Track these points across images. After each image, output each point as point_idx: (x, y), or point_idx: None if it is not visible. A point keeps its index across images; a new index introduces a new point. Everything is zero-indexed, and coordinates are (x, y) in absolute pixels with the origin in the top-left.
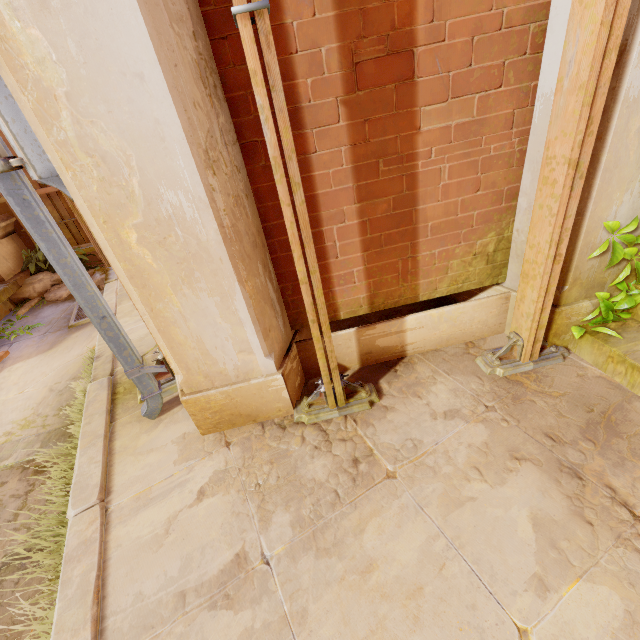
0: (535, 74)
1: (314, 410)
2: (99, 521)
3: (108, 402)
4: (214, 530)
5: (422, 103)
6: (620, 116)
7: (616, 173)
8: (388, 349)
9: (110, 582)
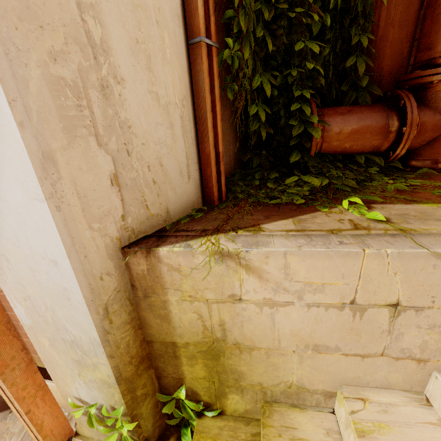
0: None
1: None
2: None
3: None
4: None
5: None
6: (28, 332)
7: (56, 366)
8: None
9: None
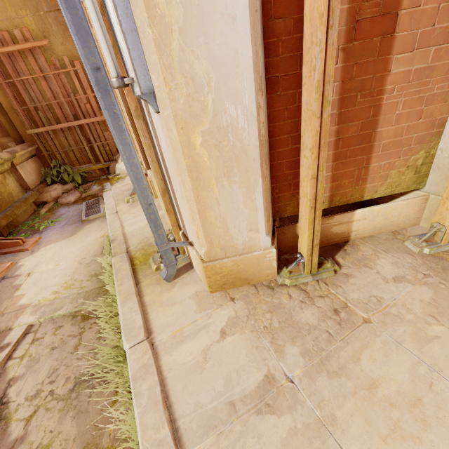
0: None
1: (293, 276)
2: (150, 352)
3: (131, 270)
4: (242, 358)
5: (395, 52)
6: None
7: None
8: (338, 234)
9: (172, 395)
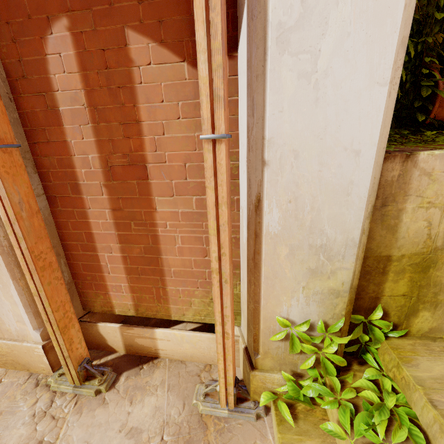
0: (236, 192)
1: (61, 380)
2: None
3: None
4: None
5: (156, 194)
6: (267, 243)
7: (278, 282)
8: (145, 347)
9: None
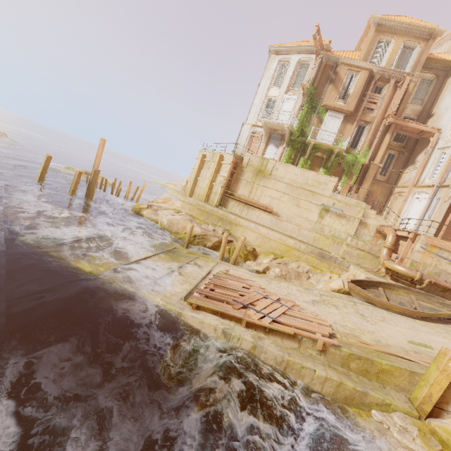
0: None
1: None
2: None
3: None
4: None
5: None
6: None
7: None
8: None
9: None
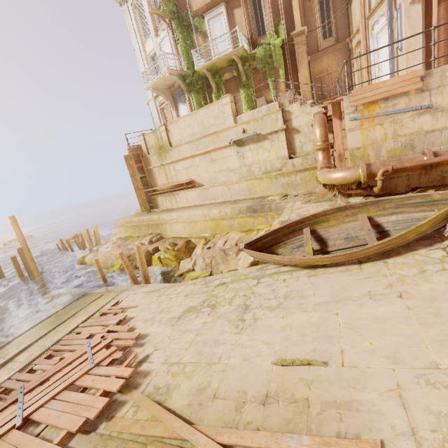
0: None
1: None
2: None
3: None
4: None
5: None
6: None
7: None
8: None
9: None
